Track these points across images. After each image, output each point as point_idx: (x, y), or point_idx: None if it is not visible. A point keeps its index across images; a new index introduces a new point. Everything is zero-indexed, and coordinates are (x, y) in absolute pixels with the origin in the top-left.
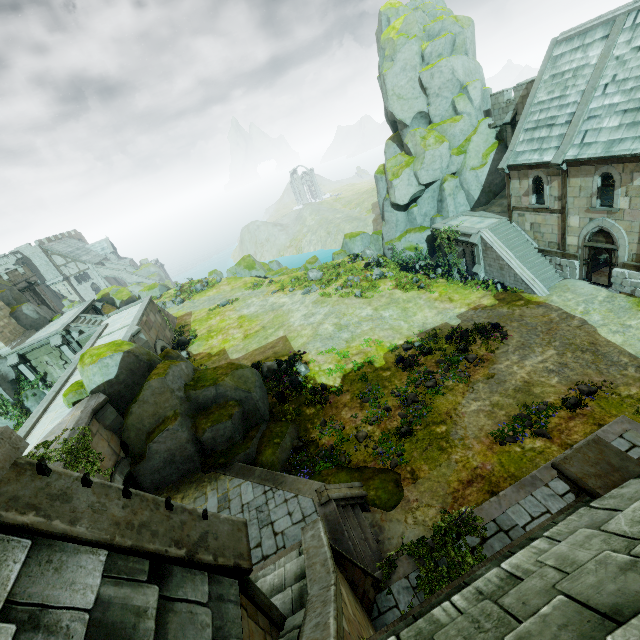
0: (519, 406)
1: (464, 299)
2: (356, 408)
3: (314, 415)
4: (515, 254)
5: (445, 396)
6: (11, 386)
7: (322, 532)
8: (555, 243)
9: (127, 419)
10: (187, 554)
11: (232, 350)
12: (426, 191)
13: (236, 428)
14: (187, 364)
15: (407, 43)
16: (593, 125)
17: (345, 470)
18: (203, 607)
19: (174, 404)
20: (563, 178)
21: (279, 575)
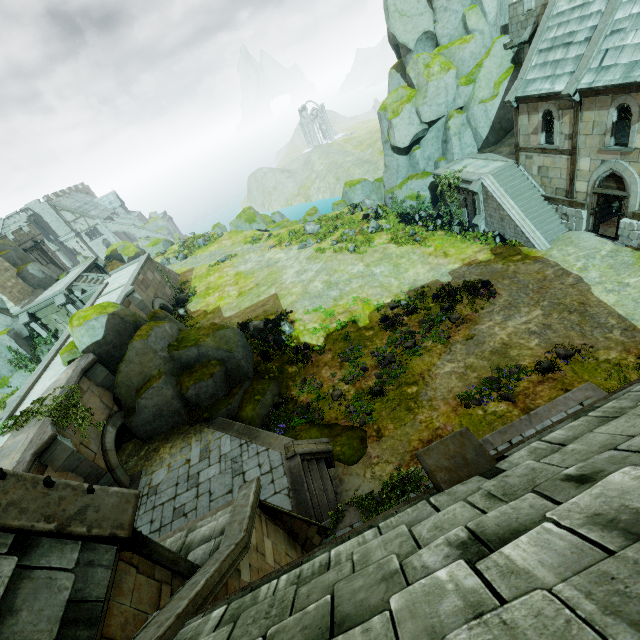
0: (491, 369)
1: (460, 254)
2: (336, 367)
3: (296, 373)
4: (518, 203)
5: (422, 357)
6: (26, 342)
7: (252, 492)
8: (563, 190)
9: (117, 377)
10: (57, 527)
11: (226, 308)
12: (430, 130)
13: (218, 386)
14: (172, 325)
15: None
16: (615, 42)
17: (317, 426)
18: (67, 572)
19: (158, 364)
20: (575, 112)
21: (211, 527)
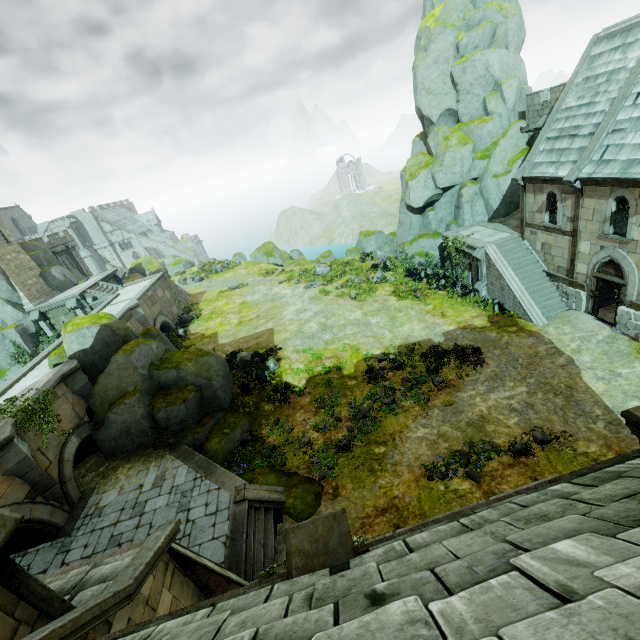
0: (463, 442)
1: (457, 316)
2: (311, 412)
3: (271, 412)
4: (519, 275)
5: (397, 416)
6: (31, 339)
7: (165, 535)
8: (564, 268)
9: (95, 387)
10: None
11: (223, 334)
12: (444, 195)
13: (190, 412)
14: (159, 344)
15: (442, 33)
16: (616, 140)
17: (276, 472)
18: None
19: (136, 380)
20: (577, 197)
21: (114, 567)
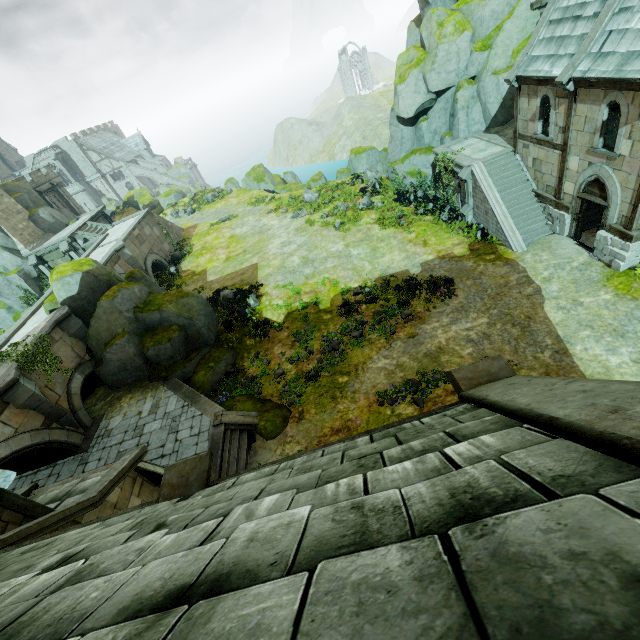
0: (416, 371)
1: (439, 244)
2: (287, 346)
3: (252, 346)
4: (505, 197)
5: (363, 349)
6: (35, 283)
7: (130, 458)
8: (553, 188)
9: (89, 330)
10: None
11: (211, 271)
12: (438, 101)
13: (177, 349)
14: (142, 287)
15: None
16: (620, 24)
17: (253, 400)
18: None
19: (123, 323)
20: (570, 102)
21: (93, 481)
